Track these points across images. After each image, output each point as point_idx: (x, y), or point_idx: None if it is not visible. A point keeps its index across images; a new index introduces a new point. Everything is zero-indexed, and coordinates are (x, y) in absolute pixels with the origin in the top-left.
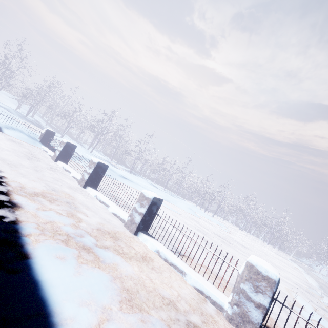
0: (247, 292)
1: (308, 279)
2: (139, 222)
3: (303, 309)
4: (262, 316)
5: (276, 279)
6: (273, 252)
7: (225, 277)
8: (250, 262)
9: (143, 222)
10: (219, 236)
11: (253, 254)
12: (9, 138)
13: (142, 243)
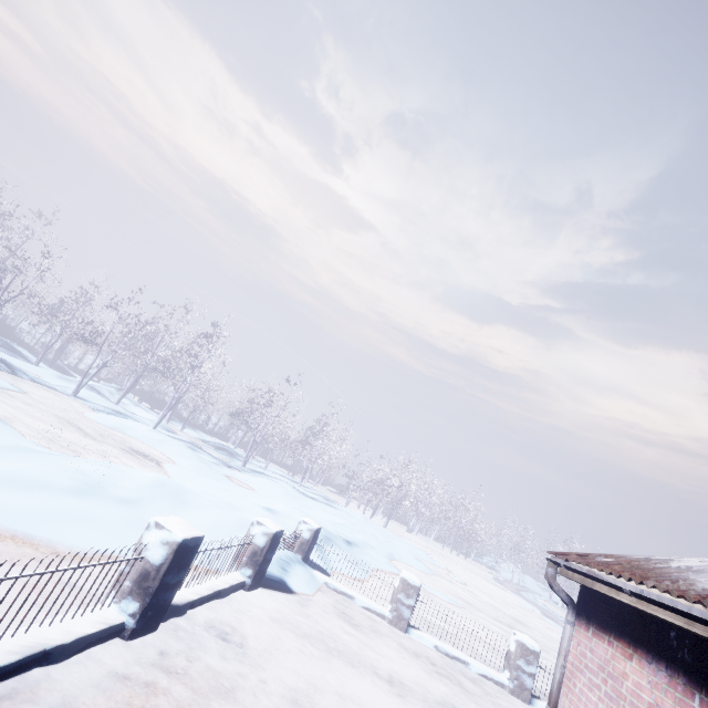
0: None
1: None
2: None
3: None
4: None
5: None
6: (483, 578)
7: None
8: None
9: None
10: (506, 624)
11: None
12: (322, 608)
13: None
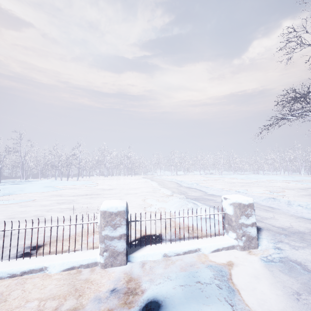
0: (109, 235)
1: (153, 184)
2: None
3: (152, 206)
4: (125, 242)
5: (124, 209)
6: (132, 179)
7: (97, 229)
8: (102, 210)
9: None
10: (87, 194)
11: (105, 200)
12: None
13: None
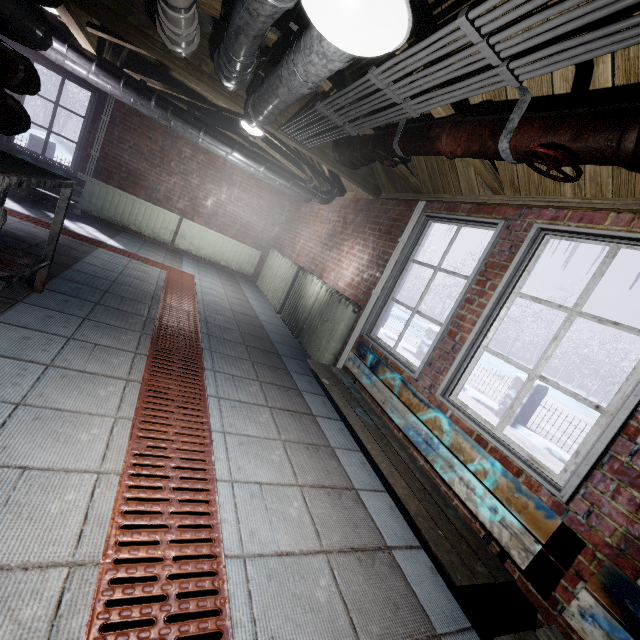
0: None
1: None
2: (517, 413)
3: None
4: None
5: None
6: None
7: None
8: None
9: (522, 413)
10: None
11: None
12: None
13: (524, 437)
